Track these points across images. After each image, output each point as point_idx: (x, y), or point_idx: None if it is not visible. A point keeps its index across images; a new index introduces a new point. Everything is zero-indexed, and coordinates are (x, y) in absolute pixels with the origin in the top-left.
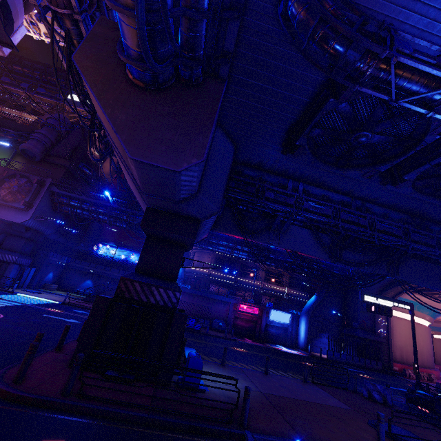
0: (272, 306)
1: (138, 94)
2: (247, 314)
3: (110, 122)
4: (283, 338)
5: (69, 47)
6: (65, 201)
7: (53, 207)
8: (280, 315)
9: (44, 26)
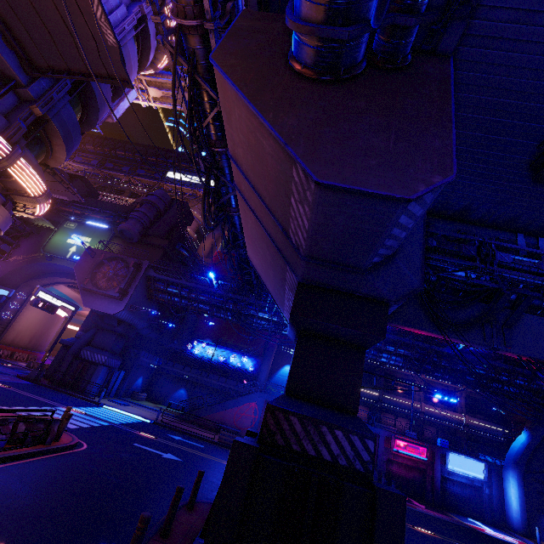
0: (448, 446)
1: (311, 89)
2: (409, 457)
3: (274, 131)
4: (475, 506)
5: (193, 73)
6: (162, 287)
7: (148, 294)
8: (466, 464)
9: (153, 90)
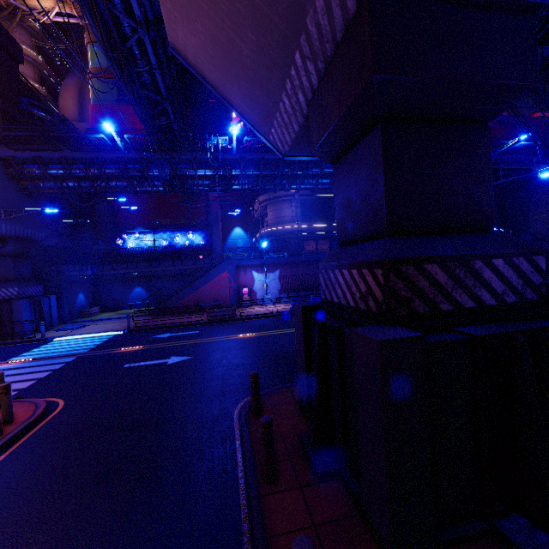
0: None
1: None
2: None
3: None
4: None
5: None
6: (38, 171)
7: (22, 189)
8: None
9: None
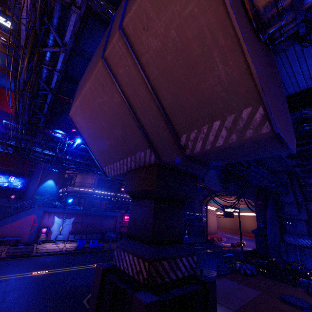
0: None
1: (254, 37)
2: None
3: (256, 71)
4: None
5: None
6: None
7: None
8: None
9: None
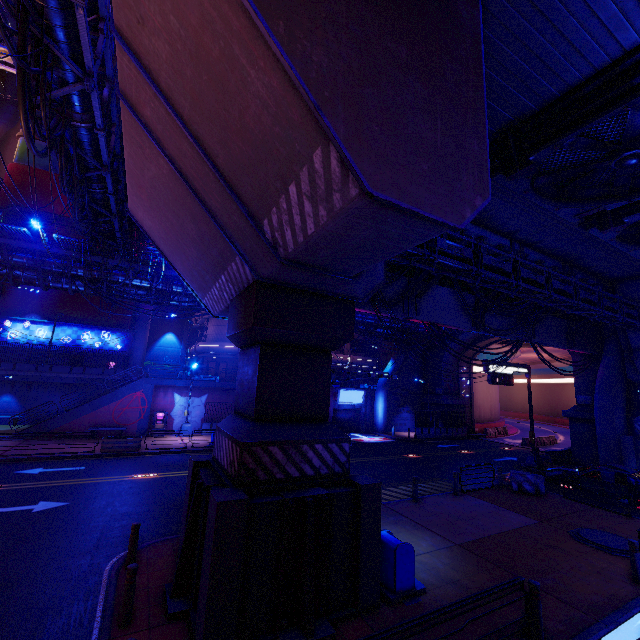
0: (339, 385)
1: None
2: None
3: (295, 72)
4: (355, 423)
5: None
6: None
7: None
8: (352, 395)
9: None
